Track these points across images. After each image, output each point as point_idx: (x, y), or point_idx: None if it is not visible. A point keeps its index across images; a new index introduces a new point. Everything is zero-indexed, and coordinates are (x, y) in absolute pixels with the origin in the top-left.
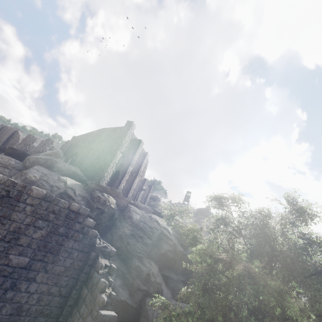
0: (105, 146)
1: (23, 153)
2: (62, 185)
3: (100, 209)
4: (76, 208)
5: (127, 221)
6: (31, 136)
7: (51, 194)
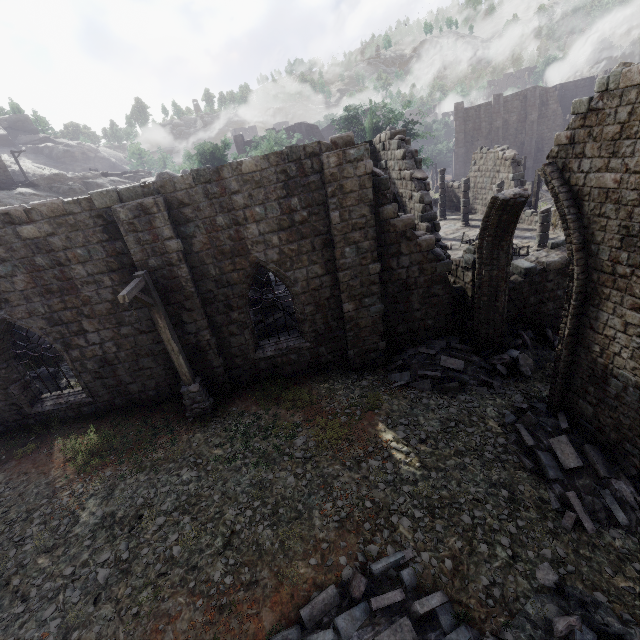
0: None
1: None
2: (41, 198)
3: None
4: None
5: None
6: None
7: None
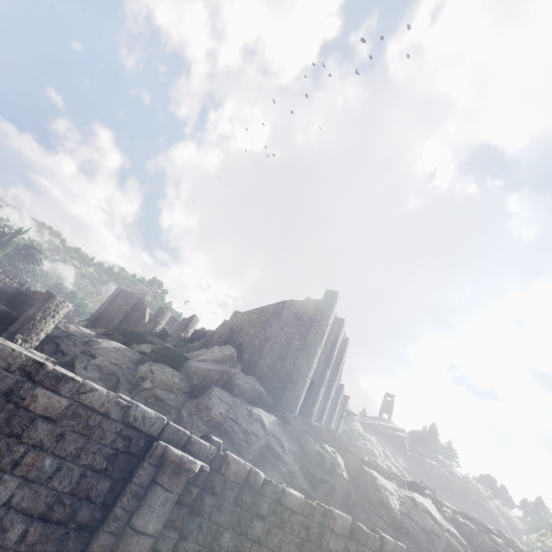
0: (291, 334)
1: (179, 355)
2: (260, 430)
3: (328, 483)
4: (390, 547)
5: (378, 512)
6: (165, 310)
7: (358, 523)
